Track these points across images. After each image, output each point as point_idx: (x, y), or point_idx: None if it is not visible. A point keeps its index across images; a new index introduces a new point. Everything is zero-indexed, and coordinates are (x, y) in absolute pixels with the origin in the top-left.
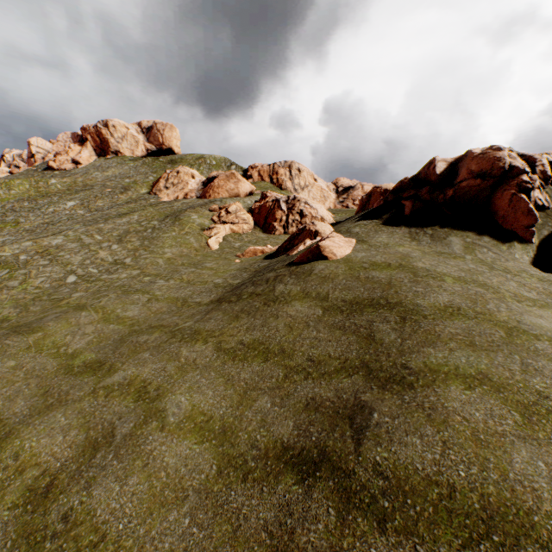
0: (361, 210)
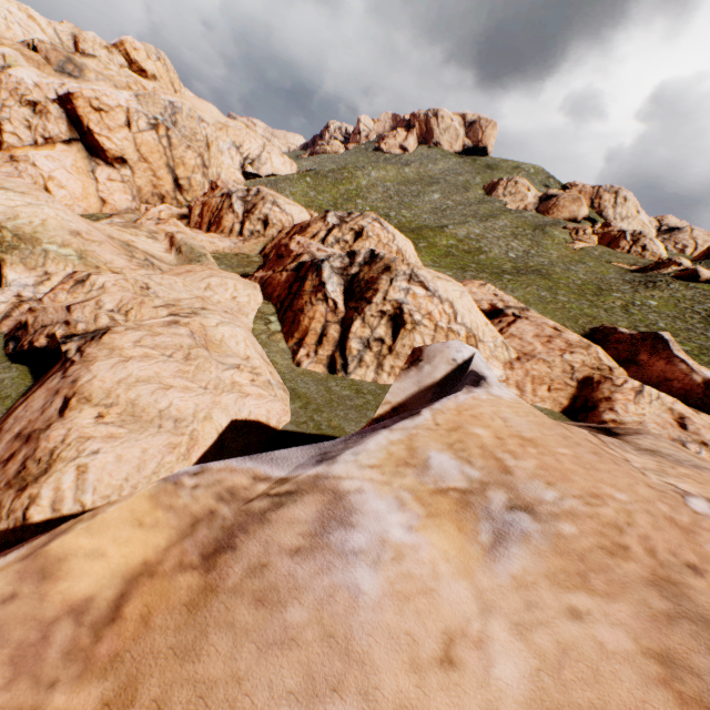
0: (704, 256)
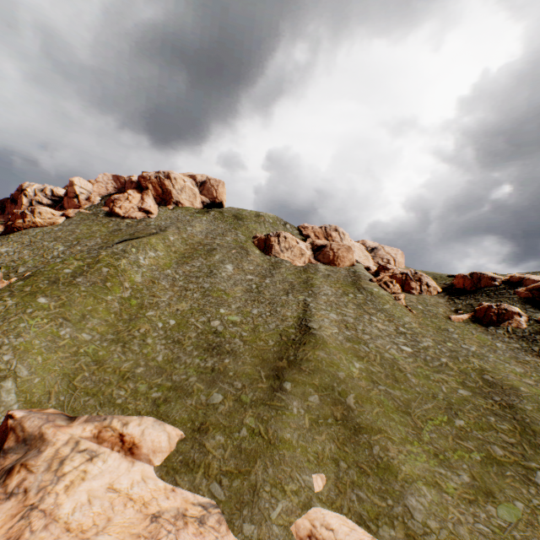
0: (474, 286)
